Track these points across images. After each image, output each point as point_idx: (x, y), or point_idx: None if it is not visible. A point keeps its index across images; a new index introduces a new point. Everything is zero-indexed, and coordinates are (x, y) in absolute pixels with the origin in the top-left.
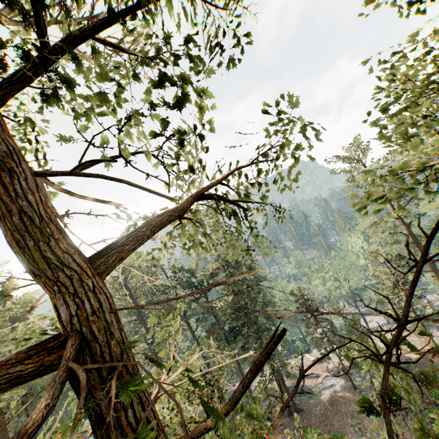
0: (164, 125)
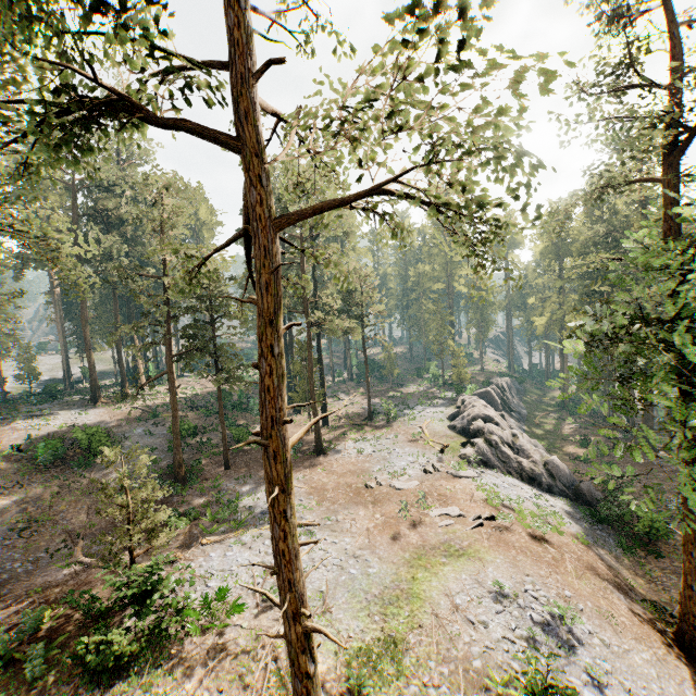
0: None
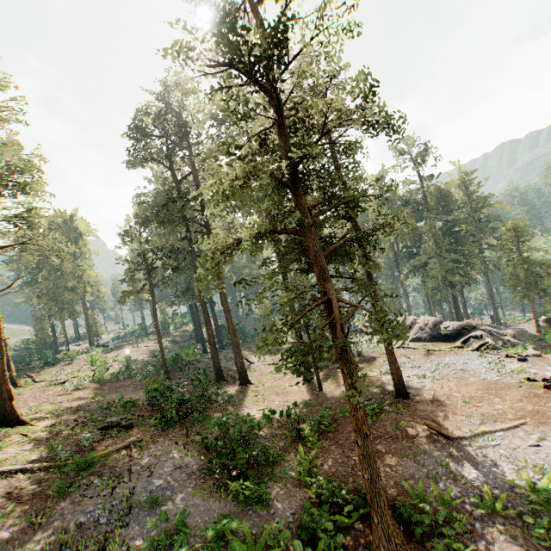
0: None
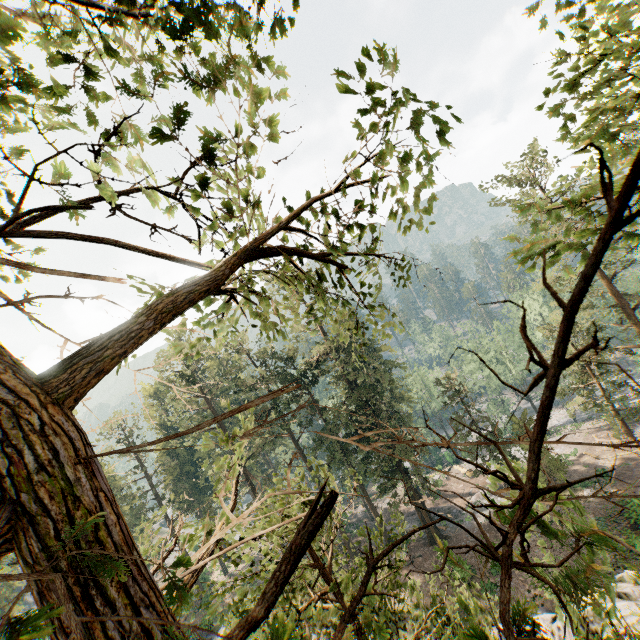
0: (184, 116)
